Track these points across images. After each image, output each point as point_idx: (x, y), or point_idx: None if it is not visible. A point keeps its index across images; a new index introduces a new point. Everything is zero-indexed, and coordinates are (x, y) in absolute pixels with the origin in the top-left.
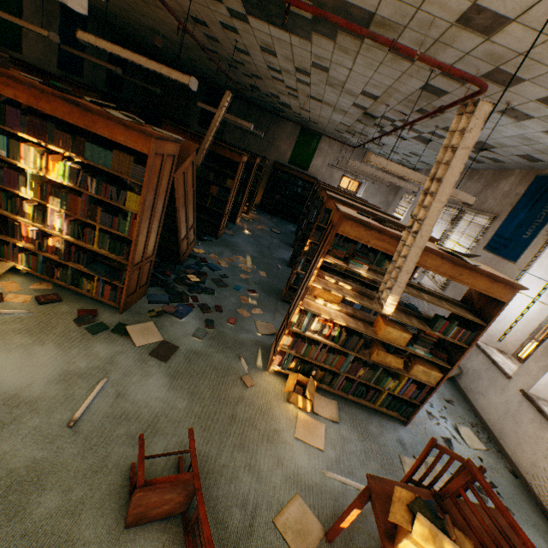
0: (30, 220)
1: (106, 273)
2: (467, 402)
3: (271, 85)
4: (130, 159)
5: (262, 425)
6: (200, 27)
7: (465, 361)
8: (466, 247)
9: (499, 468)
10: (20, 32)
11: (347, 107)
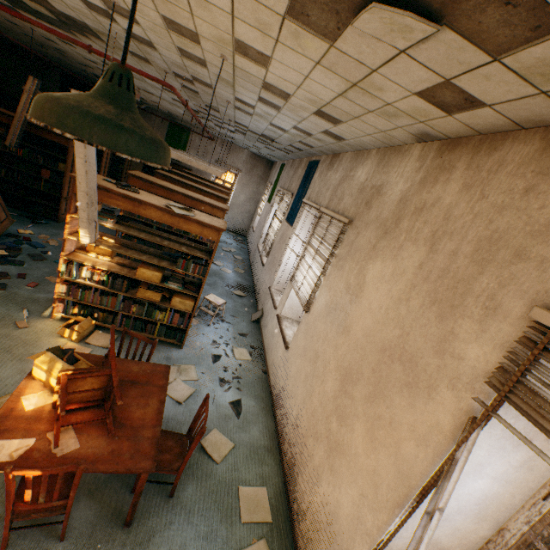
0: None
1: None
2: (261, 334)
3: None
4: None
5: (20, 351)
6: None
7: (266, 306)
8: (280, 220)
9: (254, 369)
10: None
11: (172, 101)
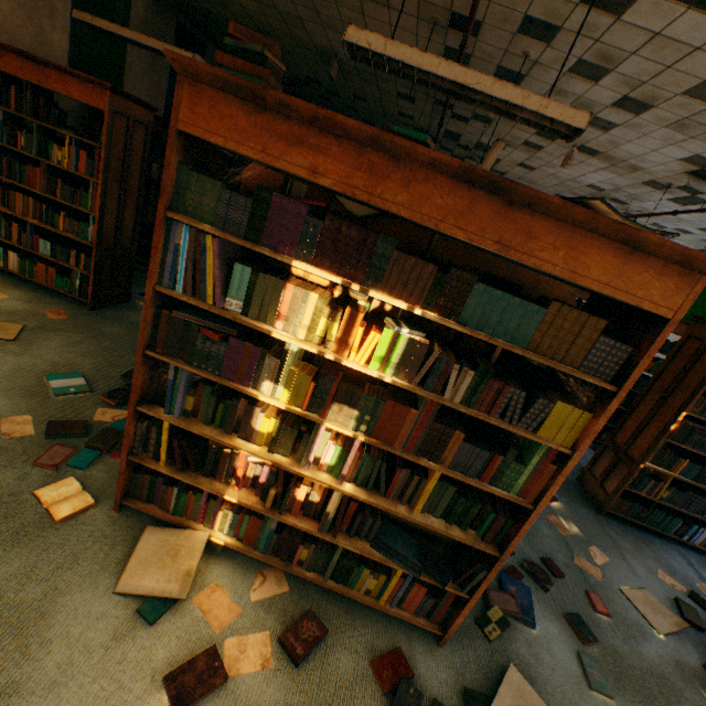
0: (260, 445)
1: (424, 563)
2: None
3: (499, 130)
4: (591, 325)
5: None
6: (453, 36)
7: None
8: None
9: None
10: (122, 64)
11: (657, 162)
